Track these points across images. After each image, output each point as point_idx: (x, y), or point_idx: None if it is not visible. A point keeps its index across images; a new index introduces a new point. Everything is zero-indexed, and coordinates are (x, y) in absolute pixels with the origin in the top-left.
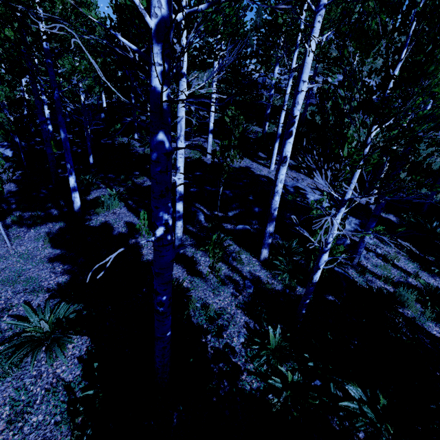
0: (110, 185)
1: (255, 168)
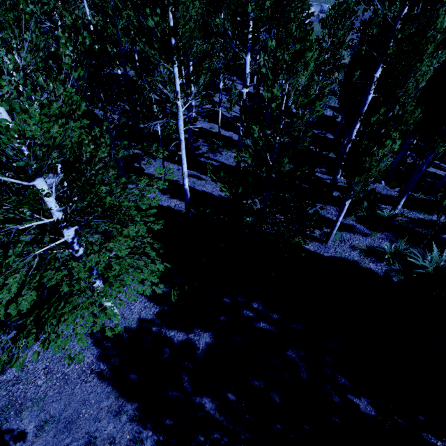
0: None
1: (130, 73)
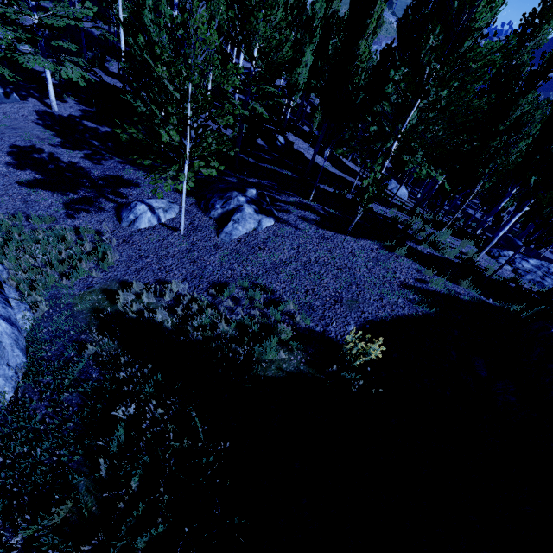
0: None
1: None
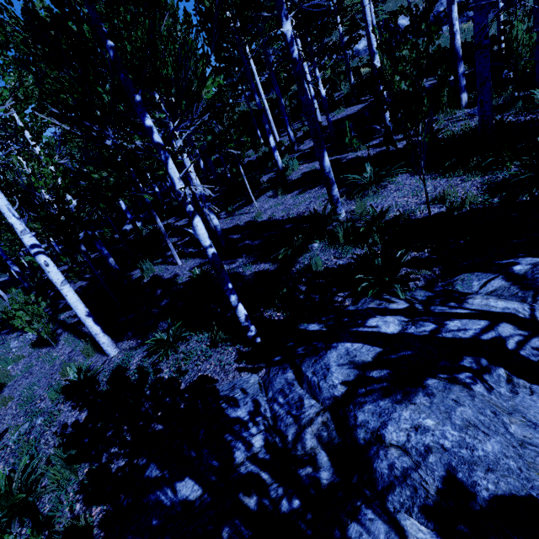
0: (266, 173)
1: None
